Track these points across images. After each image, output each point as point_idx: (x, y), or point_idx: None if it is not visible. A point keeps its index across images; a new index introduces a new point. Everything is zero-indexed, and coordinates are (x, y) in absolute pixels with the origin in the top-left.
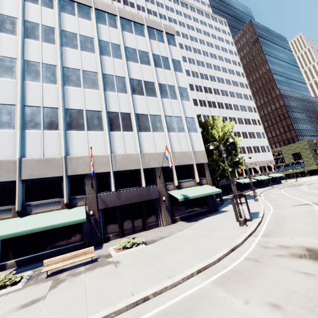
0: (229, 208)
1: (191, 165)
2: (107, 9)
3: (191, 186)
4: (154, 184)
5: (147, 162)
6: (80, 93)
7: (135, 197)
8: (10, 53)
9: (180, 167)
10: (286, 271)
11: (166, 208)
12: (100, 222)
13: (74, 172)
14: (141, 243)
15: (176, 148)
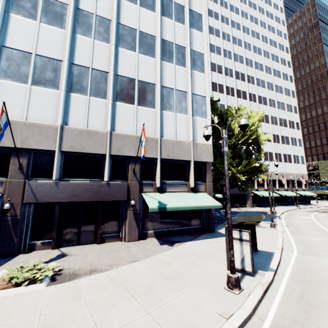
0: None
1: (187, 162)
2: None
3: (180, 190)
4: (124, 179)
5: (119, 146)
6: (32, 28)
7: (87, 193)
8: None
9: (170, 162)
10: None
11: (135, 216)
12: (23, 222)
13: None
14: (47, 276)
15: (169, 135)
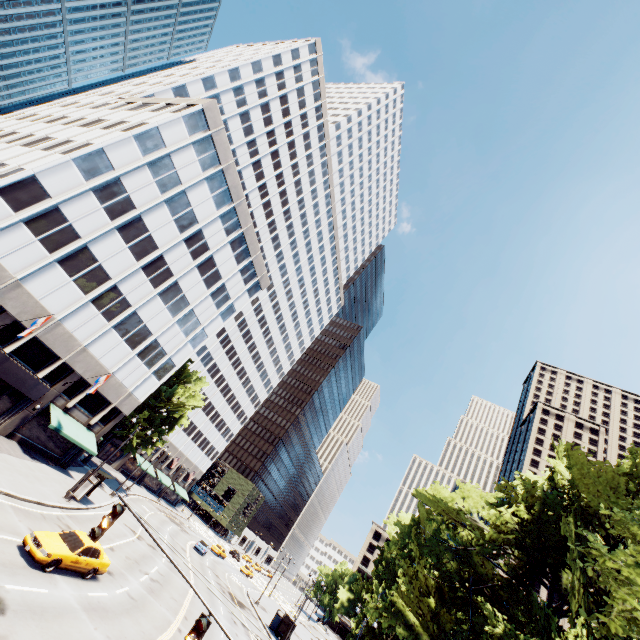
0: (79, 478)
1: (109, 402)
2: (242, 217)
3: (80, 420)
4: (51, 383)
5: (78, 360)
6: (119, 247)
7: (16, 377)
8: (117, 161)
9: (98, 393)
10: (53, 530)
11: (25, 417)
12: None
13: (2, 300)
14: None
15: (121, 375)
